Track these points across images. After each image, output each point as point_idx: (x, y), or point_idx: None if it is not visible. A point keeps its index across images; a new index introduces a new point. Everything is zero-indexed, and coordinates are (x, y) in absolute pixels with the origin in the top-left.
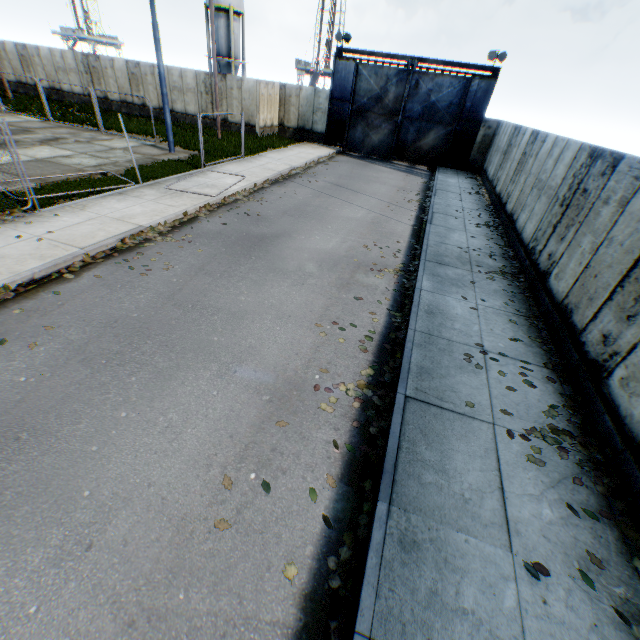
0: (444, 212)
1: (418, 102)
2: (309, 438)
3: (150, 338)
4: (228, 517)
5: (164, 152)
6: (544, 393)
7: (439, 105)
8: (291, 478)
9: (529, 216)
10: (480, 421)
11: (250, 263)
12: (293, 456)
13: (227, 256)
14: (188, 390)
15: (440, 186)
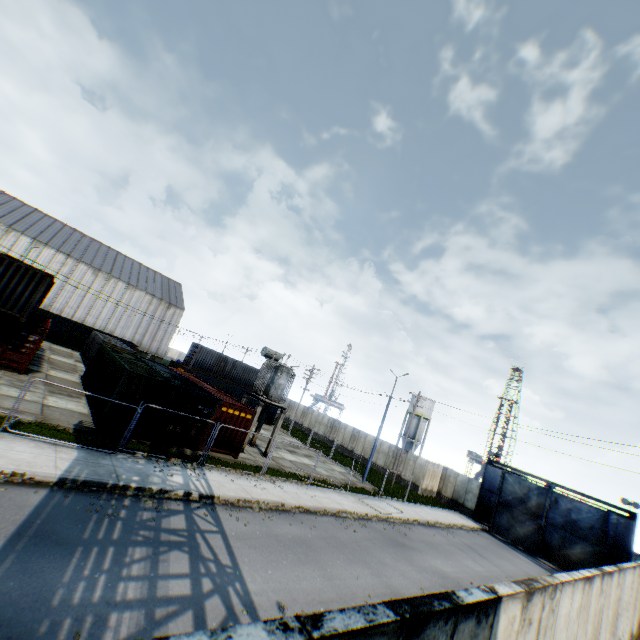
0: None
1: (558, 513)
2: None
3: (347, 548)
4: (368, 601)
5: (359, 480)
6: None
7: (579, 523)
8: None
9: None
10: None
11: (394, 549)
12: None
13: (383, 541)
14: (359, 569)
15: None
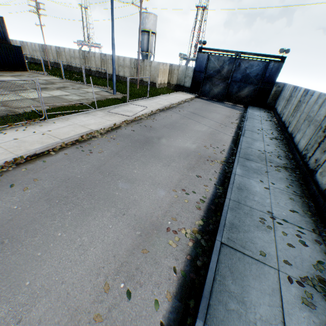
0: (251, 130)
1: (239, 73)
2: (159, 263)
3: (83, 190)
4: (102, 313)
5: (111, 94)
6: (313, 251)
7: (251, 75)
8: (144, 290)
9: (302, 136)
10: (269, 266)
11: (142, 152)
12: (148, 274)
13: (131, 147)
14: (96, 223)
15: (249, 116)
